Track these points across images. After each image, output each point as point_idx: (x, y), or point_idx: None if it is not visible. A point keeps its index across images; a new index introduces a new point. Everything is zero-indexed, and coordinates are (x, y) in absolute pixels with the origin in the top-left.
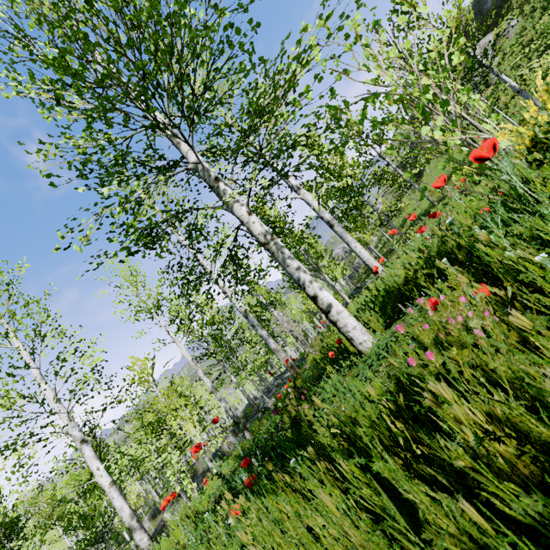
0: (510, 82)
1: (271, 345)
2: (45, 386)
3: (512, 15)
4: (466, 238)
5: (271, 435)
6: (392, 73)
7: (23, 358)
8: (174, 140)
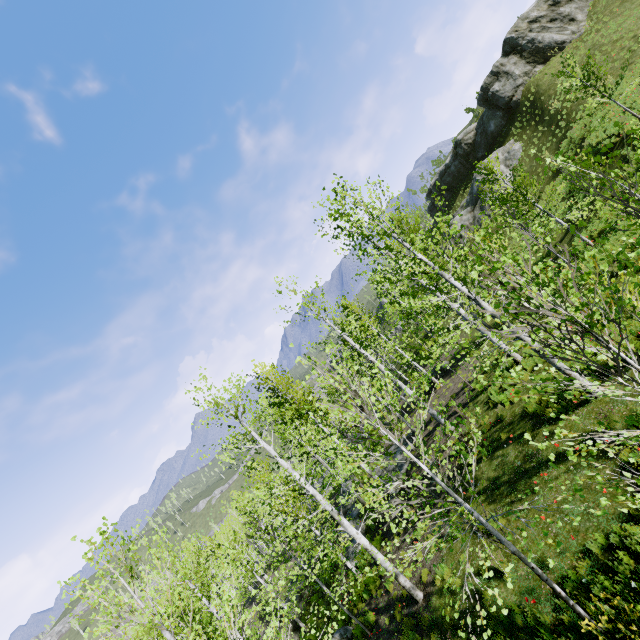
0: (562, 222)
1: (442, 421)
2: (296, 474)
3: (514, 140)
4: (634, 343)
5: (527, 460)
6: (516, 233)
7: (272, 454)
8: (479, 301)
